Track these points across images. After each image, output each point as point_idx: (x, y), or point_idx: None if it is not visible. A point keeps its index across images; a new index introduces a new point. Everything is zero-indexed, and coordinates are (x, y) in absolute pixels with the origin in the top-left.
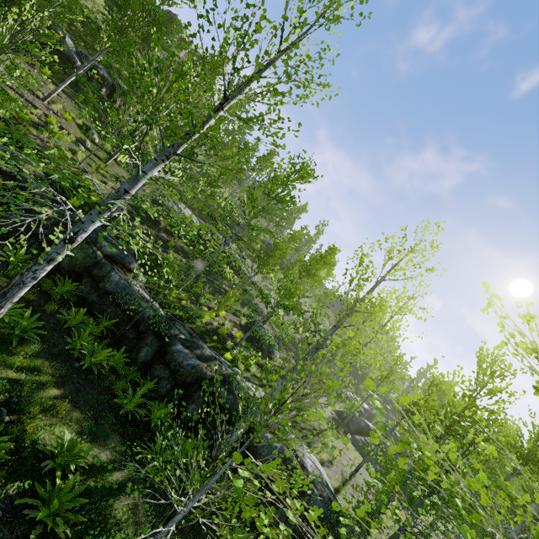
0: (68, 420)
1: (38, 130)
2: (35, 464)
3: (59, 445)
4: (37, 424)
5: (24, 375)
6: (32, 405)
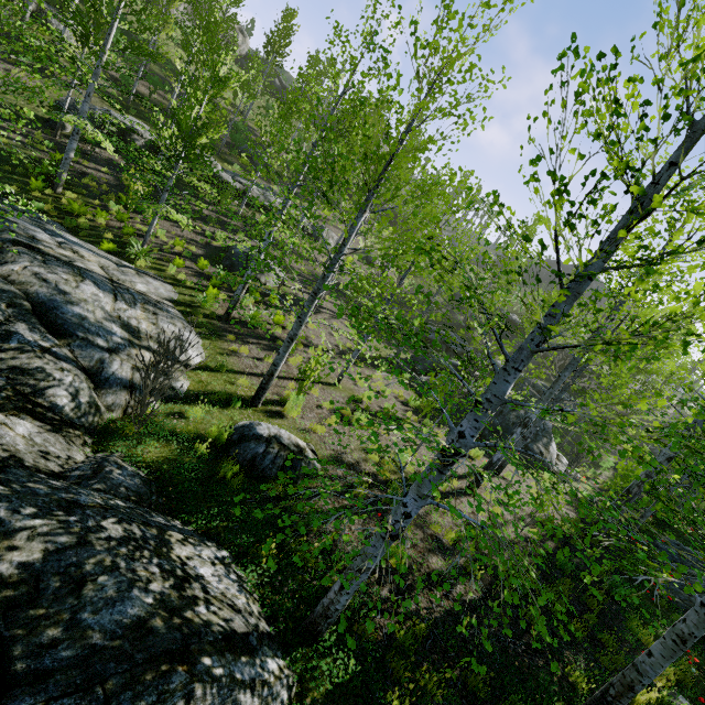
0: None
1: None
2: None
3: None
4: None
5: None
6: None
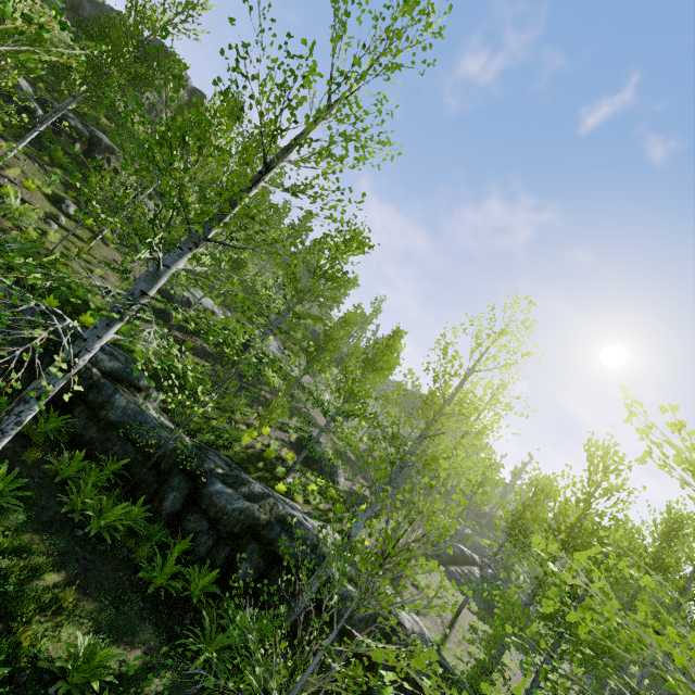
0: (78, 616)
1: None
2: (40, 691)
3: (71, 656)
4: (34, 630)
5: (7, 561)
6: (23, 604)
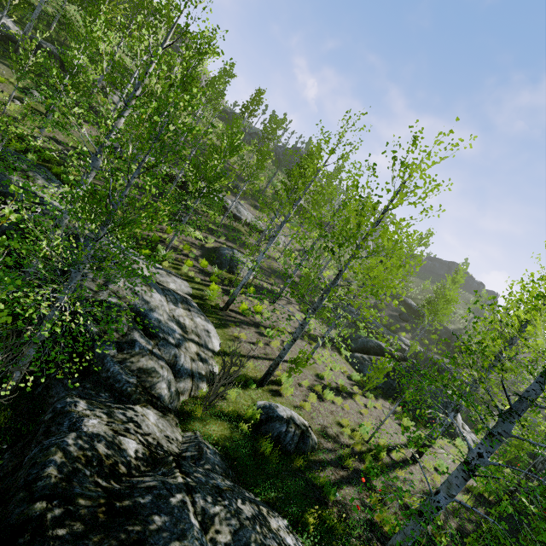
0: None
1: None
2: None
3: None
4: None
5: None
6: None
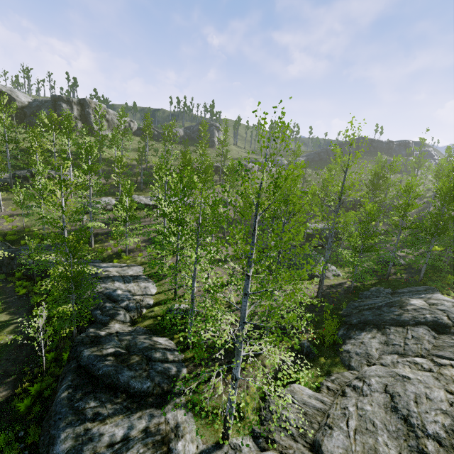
0: (4, 312)
1: (3, 225)
2: None
3: None
4: None
5: None
6: None
